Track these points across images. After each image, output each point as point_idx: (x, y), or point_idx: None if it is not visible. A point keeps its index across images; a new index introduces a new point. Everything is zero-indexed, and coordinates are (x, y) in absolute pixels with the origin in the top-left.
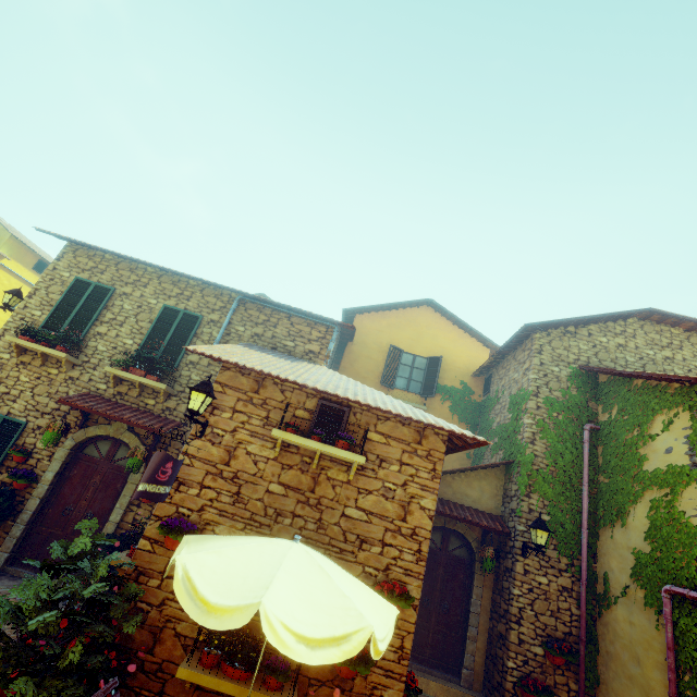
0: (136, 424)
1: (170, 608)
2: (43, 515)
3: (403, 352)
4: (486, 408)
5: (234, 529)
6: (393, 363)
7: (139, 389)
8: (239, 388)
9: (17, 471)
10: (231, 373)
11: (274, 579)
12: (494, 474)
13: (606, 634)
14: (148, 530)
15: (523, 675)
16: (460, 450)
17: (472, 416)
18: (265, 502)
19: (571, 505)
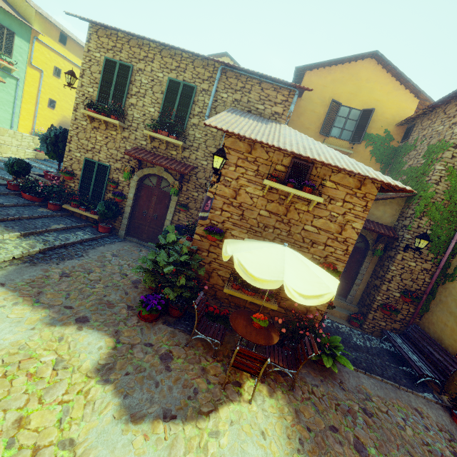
0: (170, 168)
1: (214, 265)
2: (133, 215)
3: (341, 105)
4: (401, 153)
5: (241, 233)
6: (332, 115)
7: (166, 144)
8: (238, 150)
9: (115, 192)
10: (232, 139)
11: (285, 269)
12: (397, 202)
13: (443, 292)
14: (197, 231)
15: (384, 303)
16: (385, 192)
17: (386, 158)
18: (257, 220)
19: (450, 226)
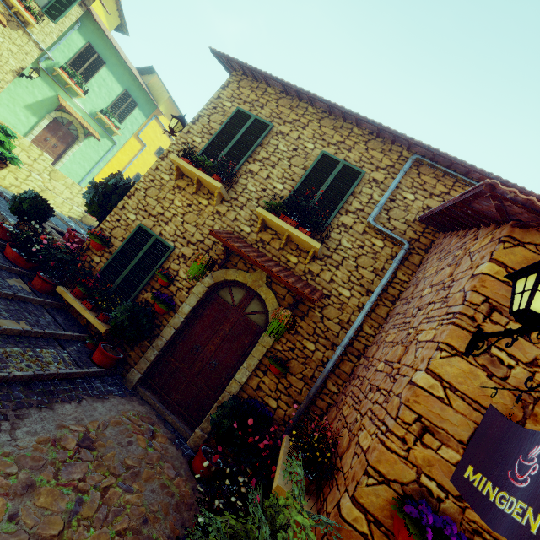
0: (286, 282)
1: None
2: (173, 346)
3: None
4: None
5: None
6: None
7: (285, 241)
8: None
9: (160, 294)
10: (526, 251)
11: None
12: None
13: None
14: (364, 494)
15: None
16: None
17: None
18: None
19: None
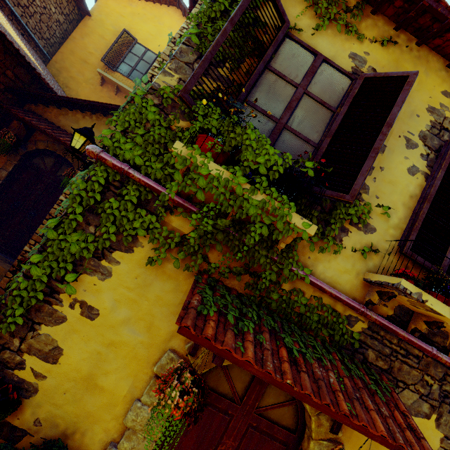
0: None
1: None
2: None
3: (137, 42)
4: None
5: None
6: (124, 49)
7: None
8: None
9: None
10: None
11: None
12: None
13: None
14: None
15: None
16: None
17: None
18: None
19: None
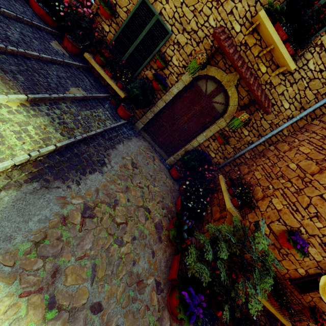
0: (256, 95)
1: None
2: (162, 112)
3: None
4: None
5: (319, 254)
6: None
7: (265, 51)
8: None
9: (158, 75)
10: None
11: None
12: None
13: None
14: (274, 226)
15: None
16: None
17: None
18: None
19: None
